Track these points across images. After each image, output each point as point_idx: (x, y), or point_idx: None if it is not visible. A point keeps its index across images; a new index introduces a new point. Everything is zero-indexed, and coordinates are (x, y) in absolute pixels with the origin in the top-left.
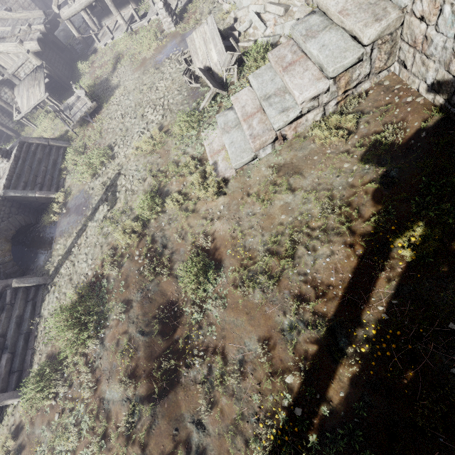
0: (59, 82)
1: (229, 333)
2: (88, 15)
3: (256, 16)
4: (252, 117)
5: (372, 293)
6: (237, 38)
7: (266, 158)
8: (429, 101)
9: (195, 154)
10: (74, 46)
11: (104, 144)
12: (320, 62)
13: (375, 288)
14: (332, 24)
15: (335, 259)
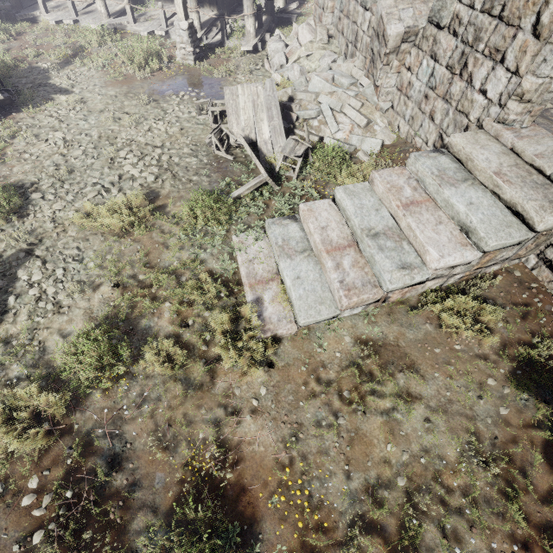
0: None
1: None
2: None
3: (330, 111)
4: (341, 252)
5: None
6: (293, 121)
7: (350, 321)
8: None
9: (218, 270)
10: None
11: (4, 177)
12: (468, 224)
13: None
14: (474, 179)
15: None
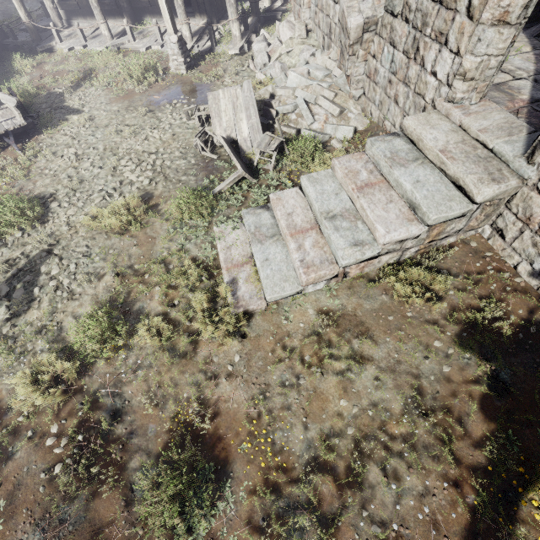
0: None
1: None
2: (52, 3)
3: (304, 104)
4: (304, 234)
5: None
6: (273, 117)
7: (314, 296)
8: (531, 286)
9: (200, 257)
10: (14, 30)
11: (30, 191)
12: (414, 201)
13: None
14: (424, 158)
15: (432, 504)
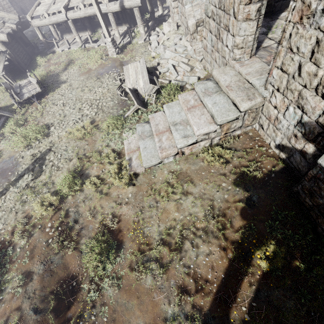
0: (17, 66)
1: (119, 315)
2: (54, 29)
3: (172, 67)
4: (162, 134)
5: (238, 294)
6: (158, 75)
7: (168, 164)
8: (276, 153)
9: (116, 148)
10: (37, 44)
11: (42, 122)
12: (212, 113)
13: (240, 290)
14: (221, 91)
15: (212, 258)
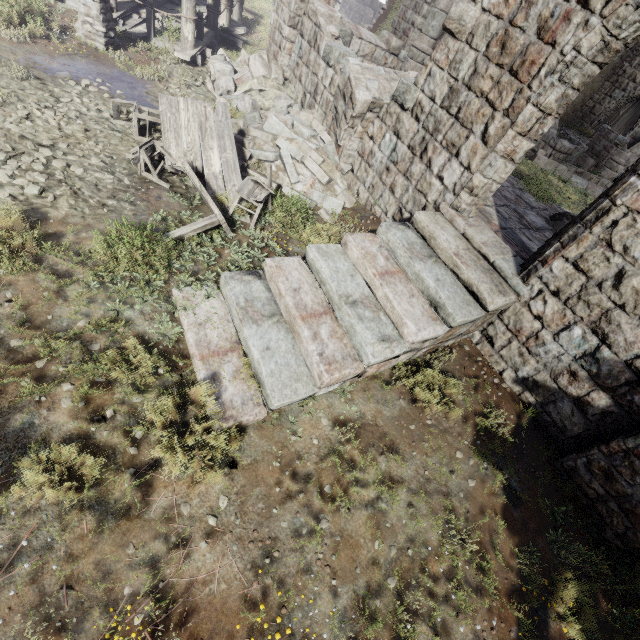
0: None
1: None
2: None
3: (290, 158)
4: (318, 319)
5: None
6: (246, 159)
7: (326, 400)
8: (514, 392)
9: (152, 335)
10: None
11: None
12: (438, 299)
13: None
14: (437, 257)
15: None
